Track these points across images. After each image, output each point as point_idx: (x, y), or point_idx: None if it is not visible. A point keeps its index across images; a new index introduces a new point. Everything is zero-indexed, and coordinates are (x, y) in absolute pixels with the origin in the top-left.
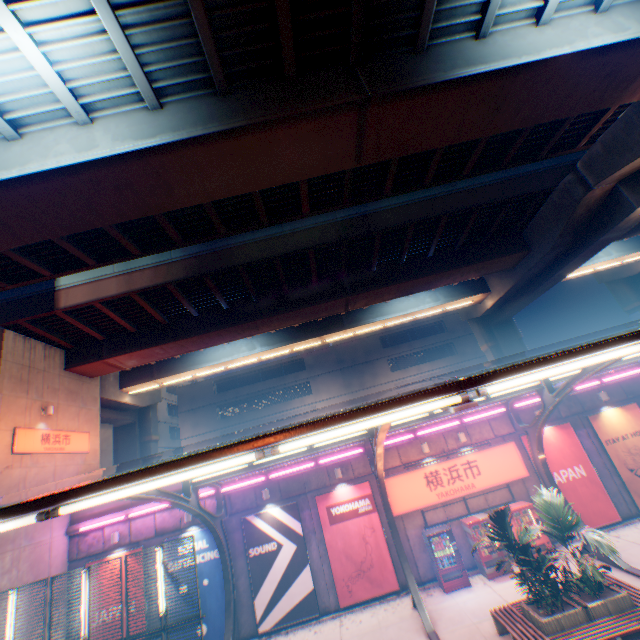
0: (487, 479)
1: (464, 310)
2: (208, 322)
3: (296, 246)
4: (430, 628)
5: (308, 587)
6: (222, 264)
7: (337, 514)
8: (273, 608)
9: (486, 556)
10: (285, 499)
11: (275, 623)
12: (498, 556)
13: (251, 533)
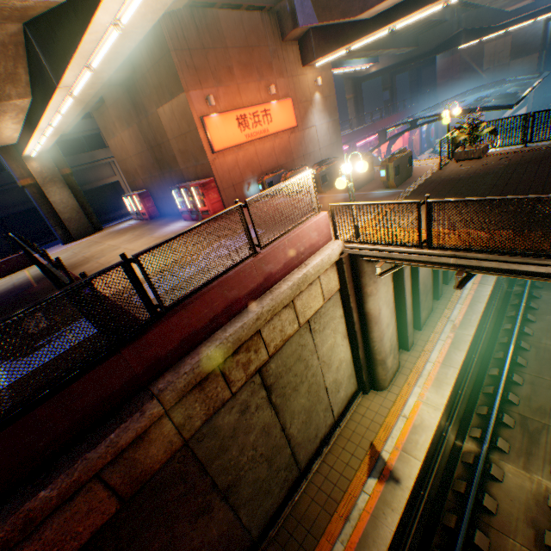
0: (396, 148)
1: (349, 71)
2: None
3: None
4: None
5: None
6: None
7: None
8: None
9: None
10: None
11: None
12: None
13: None
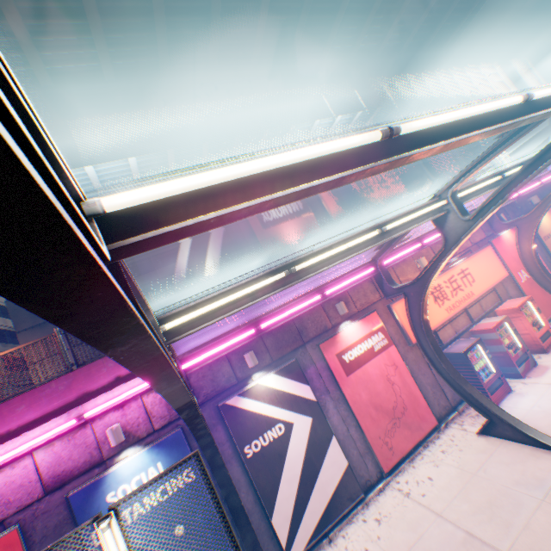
0: (481, 285)
1: None
2: (77, 99)
3: None
4: None
5: (341, 467)
6: None
7: (351, 361)
8: (302, 518)
9: (514, 356)
10: (277, 361)
11: (310, 537)
12: (521, 354)
13: (240, 424)
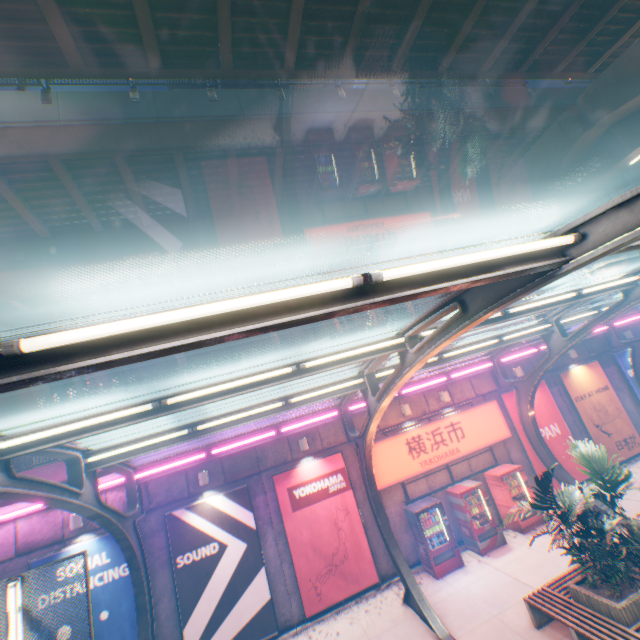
0: (472, 442)
1: None
2: (119, 242)
3: (262, 137)
4: (444, 632)
5: (263, 598)
6: (148, 142)
7: (302, 497)
8: (212, 636)
9: (479, 529)
10: (231, 483)
11: None
12: (490, 527)
13: (180, 535)
